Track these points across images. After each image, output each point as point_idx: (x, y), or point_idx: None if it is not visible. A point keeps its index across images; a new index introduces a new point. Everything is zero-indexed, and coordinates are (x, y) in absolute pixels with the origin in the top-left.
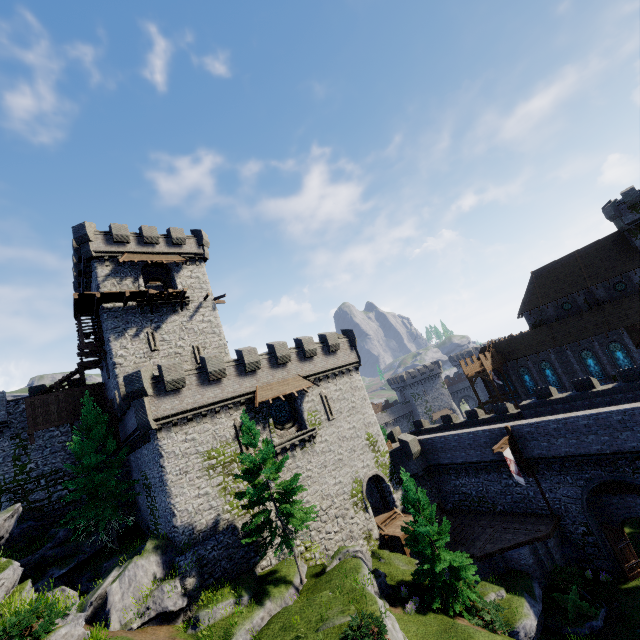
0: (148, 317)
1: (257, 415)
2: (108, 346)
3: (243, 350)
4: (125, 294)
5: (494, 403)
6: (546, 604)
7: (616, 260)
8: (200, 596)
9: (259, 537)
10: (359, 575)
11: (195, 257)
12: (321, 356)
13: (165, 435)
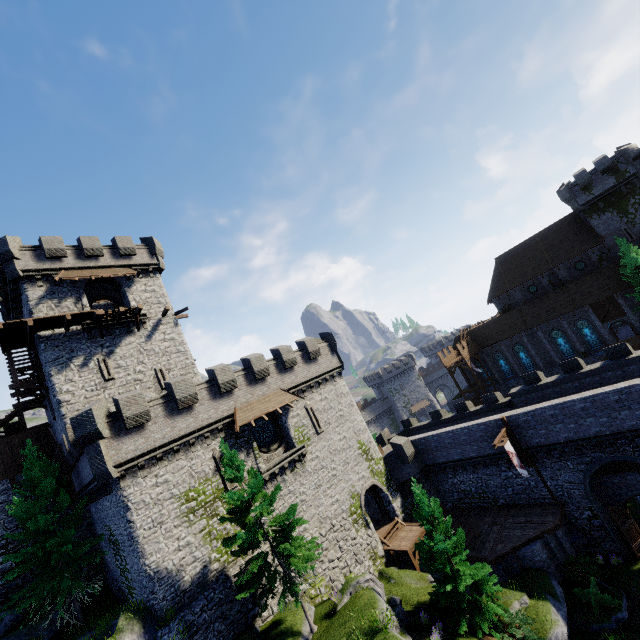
0: (97, 342)
1: (238, 441)
2: (49, 382)
3: (215, 369)
4: (65, 318)
5: (474, 391)
6: (566, 600)
7: (574, 240)
8: None
9: (257, 588)
10: (376, 612)
11: (148, 268)
12: (302, 365)
13: (130, 482)
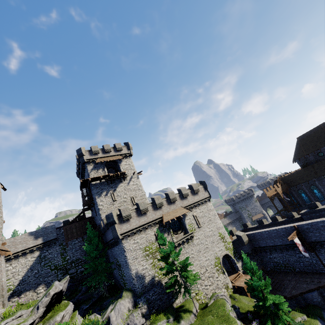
0: (110, 186)
1: (164, 228)
2: (95, 201)
3: (154, 197)
4: (100, 177)
5: (286, 210)
6: None
7: None
8: (150, 318)
9: (174, 289)
10: (225, 308)
11: (127, 155)
12: (191, 196)
13: (125, 241)
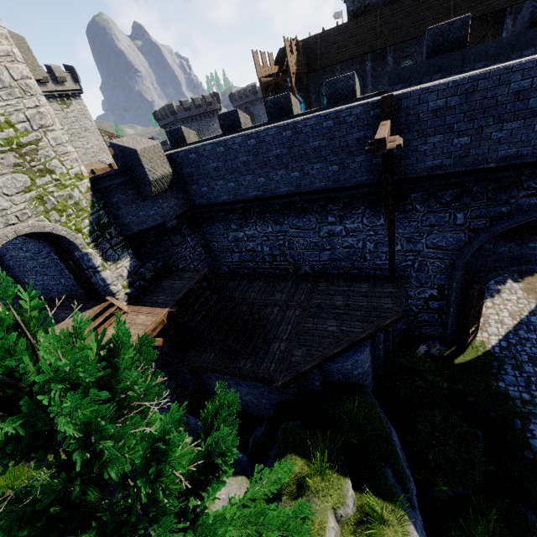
0: None
1: None
2: None
3: None
4: None
5: None
6: None
7: None
8: None
9: None
10: None
11: None
12: None
13: None
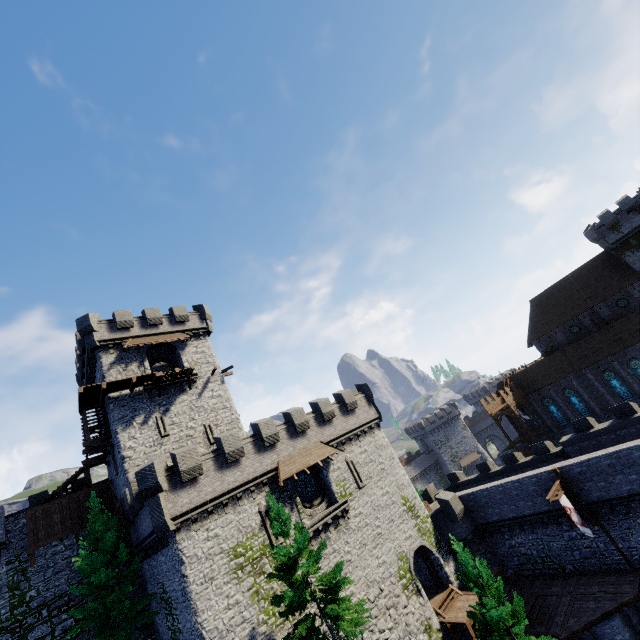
0: (156, 401)
1: (282, 495)
2: (116, 439)
3: (259, 423)
4: (131, 380)
5: (526, 441)
6: None
7: (611, 278)
8: None
9: None
10: None
11: (199, 332)
12: (340, 417)
13: (185, 535)
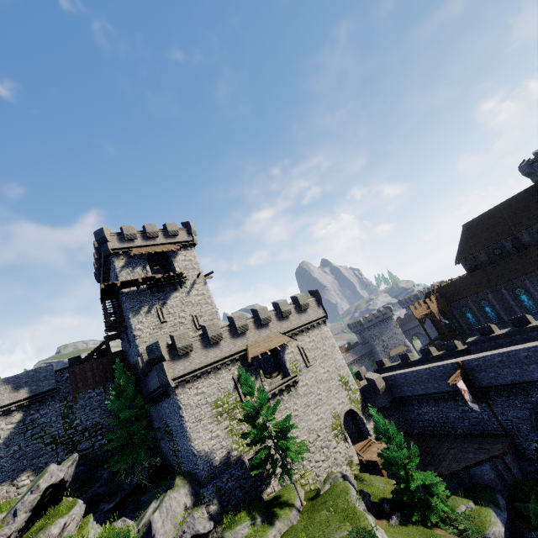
0: (156, 296)
1: (250, 368)
2: (128, 322)
3: (234, 316)
4: (138, 280)
5: (443, 339)
6: (510, 512)
7: (536, 209)
8: (223, 520)
9: (264, 469)
10: (349, 496)
11: (187, 244)
12: (295, 314)
13: (181, 391)
